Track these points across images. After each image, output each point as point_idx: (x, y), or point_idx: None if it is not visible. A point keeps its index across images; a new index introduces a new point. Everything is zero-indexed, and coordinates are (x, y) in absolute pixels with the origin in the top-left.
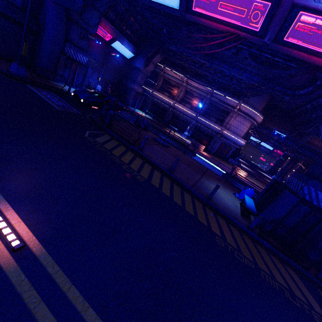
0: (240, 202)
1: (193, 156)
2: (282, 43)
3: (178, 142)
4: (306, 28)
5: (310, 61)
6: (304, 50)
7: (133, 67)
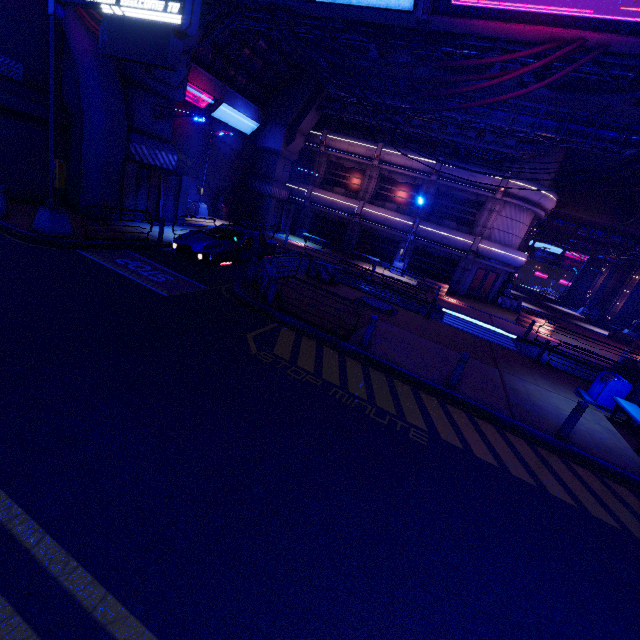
0: (602, 413)
1: (442, 317)
2: None
3: (396, 290)
4: None
5: None
6: None
7: (261, 150)
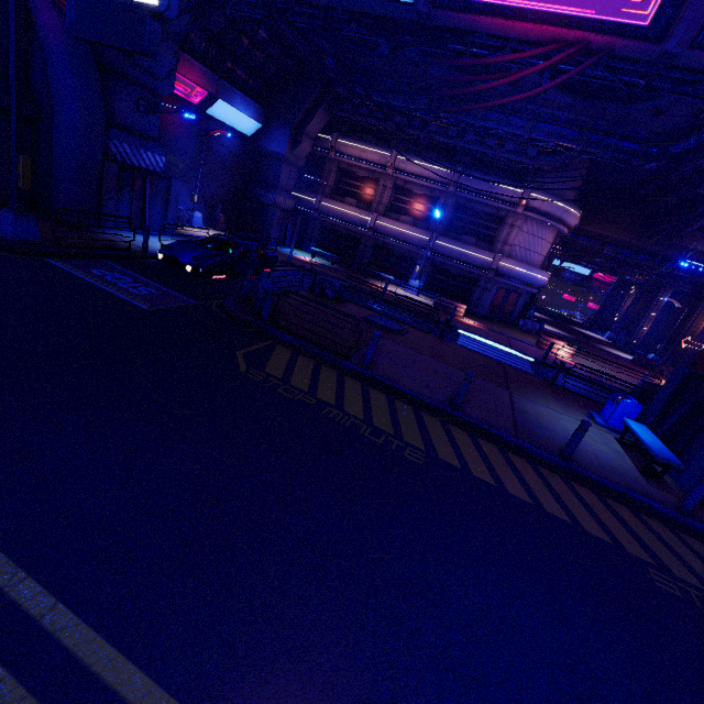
0: (613, 435)
1: (457, 338)
2: None
3: (409, 309)
4: None
5: None
6: None
7: (263, 154)
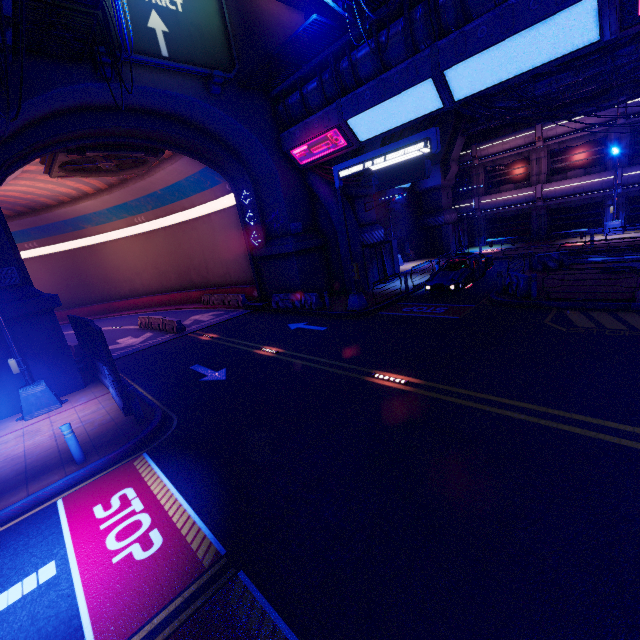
0: None
1: None
2: None
3: (632, 248)
4: None
5: None
6: None
7: (422, 193)
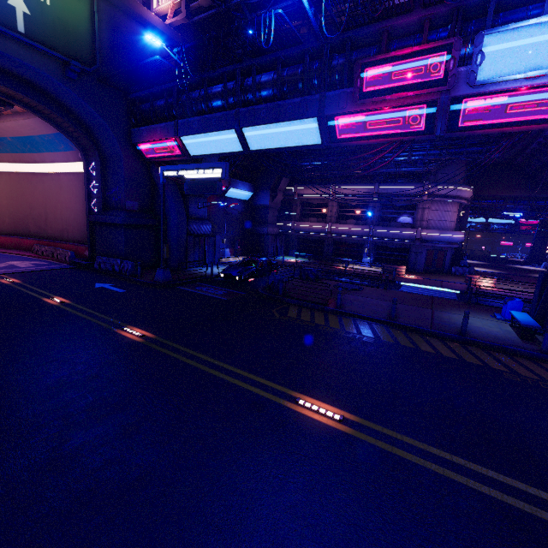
0: (508, 324)
1: (399, 288)
2: (458, 130)
3: (364, 277)
4: (479, 110)
5: (502, 132)
6: (489, 126)
7: (256, 207)
